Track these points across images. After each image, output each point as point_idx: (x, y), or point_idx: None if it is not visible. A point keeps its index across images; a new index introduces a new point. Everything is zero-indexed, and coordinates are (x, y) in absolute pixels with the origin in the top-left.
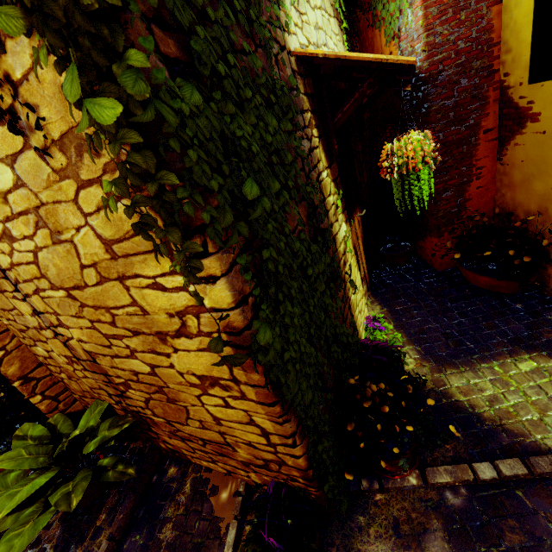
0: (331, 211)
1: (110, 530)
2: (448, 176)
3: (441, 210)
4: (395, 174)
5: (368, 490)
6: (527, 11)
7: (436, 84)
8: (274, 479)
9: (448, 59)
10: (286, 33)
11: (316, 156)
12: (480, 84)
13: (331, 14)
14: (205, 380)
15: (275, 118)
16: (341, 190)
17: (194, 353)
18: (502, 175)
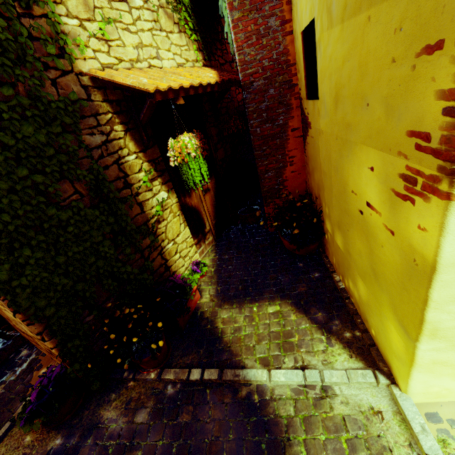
0: (139, 184)
1: None
2: (268, 161)
3: (265, 186)
4: (172, 163)
5: (125, 378)
6: (300, 44)
7: (250, 91)
8: (63, 364)
9: (257, 73)
10: (78, 60)
11: (117, 145)
12: (284, 94)
13: (175, 30)
14: None
15: (45, 124)
16: (152, 168)
17: None
18: (306, 164)
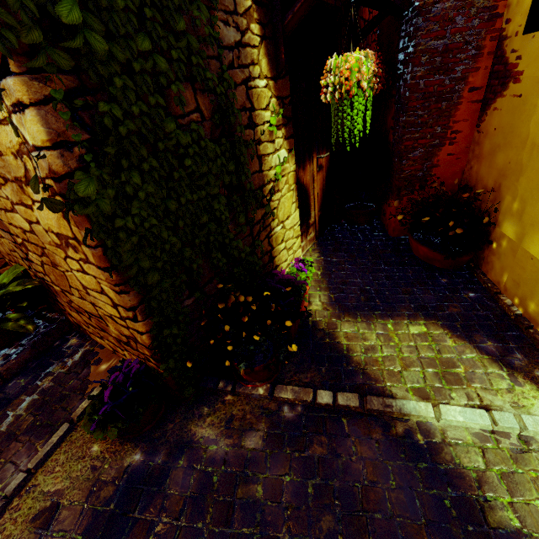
0: (263, 128)
1: (0, 369)
2: (421, 134)
3: (405, 170)
4: (328, 96)
5: (221, 390)
6: None
7: (429, 17)
8: (139, 359)
9: None
10: None
11: (249, 56)
12: (478, 29)
13: None
14: (62, 240)
15: None
16: (282, 109)
17: (44, 205)
18: (476, 144)
